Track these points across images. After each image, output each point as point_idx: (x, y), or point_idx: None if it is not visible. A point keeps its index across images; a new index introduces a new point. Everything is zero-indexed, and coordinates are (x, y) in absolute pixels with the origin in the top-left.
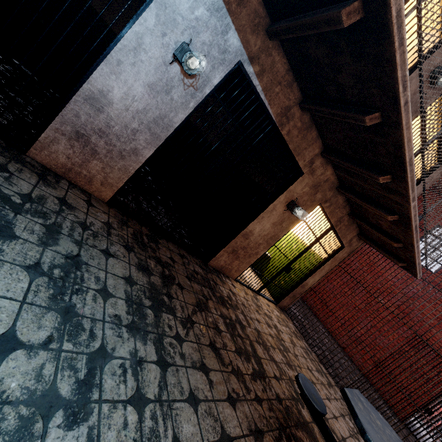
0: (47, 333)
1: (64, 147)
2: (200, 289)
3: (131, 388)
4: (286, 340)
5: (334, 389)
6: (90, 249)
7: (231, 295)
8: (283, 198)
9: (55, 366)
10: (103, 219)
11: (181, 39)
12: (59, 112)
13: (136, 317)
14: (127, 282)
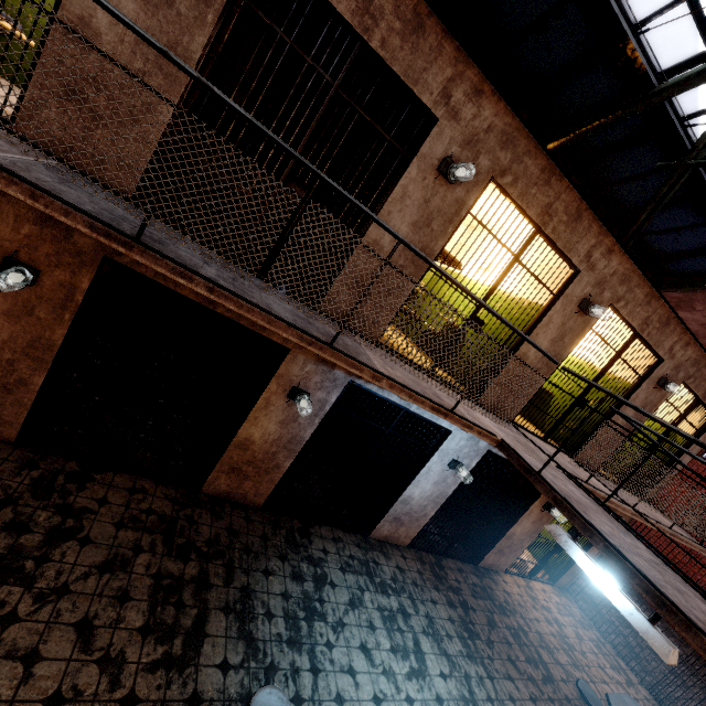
0: (448, 668)
1: (387, 527)
2: (484, 604)
3: (485, 693)
4: (570, 635)
5: (636, 688)
6: (428, 604)
7: (507, 597)
8: (538, 503)
9: (459, 684)
10: (415, 569)
11: (452, 457)
12: (387, 513)
13: (467, 648)
14: (451, 622)
